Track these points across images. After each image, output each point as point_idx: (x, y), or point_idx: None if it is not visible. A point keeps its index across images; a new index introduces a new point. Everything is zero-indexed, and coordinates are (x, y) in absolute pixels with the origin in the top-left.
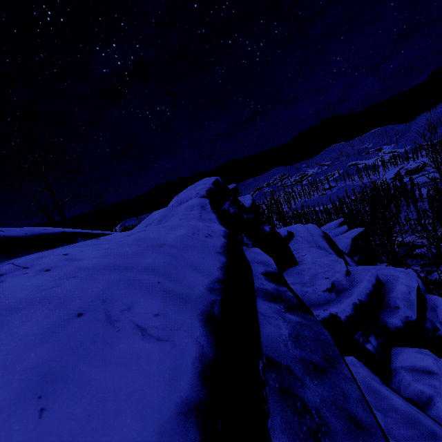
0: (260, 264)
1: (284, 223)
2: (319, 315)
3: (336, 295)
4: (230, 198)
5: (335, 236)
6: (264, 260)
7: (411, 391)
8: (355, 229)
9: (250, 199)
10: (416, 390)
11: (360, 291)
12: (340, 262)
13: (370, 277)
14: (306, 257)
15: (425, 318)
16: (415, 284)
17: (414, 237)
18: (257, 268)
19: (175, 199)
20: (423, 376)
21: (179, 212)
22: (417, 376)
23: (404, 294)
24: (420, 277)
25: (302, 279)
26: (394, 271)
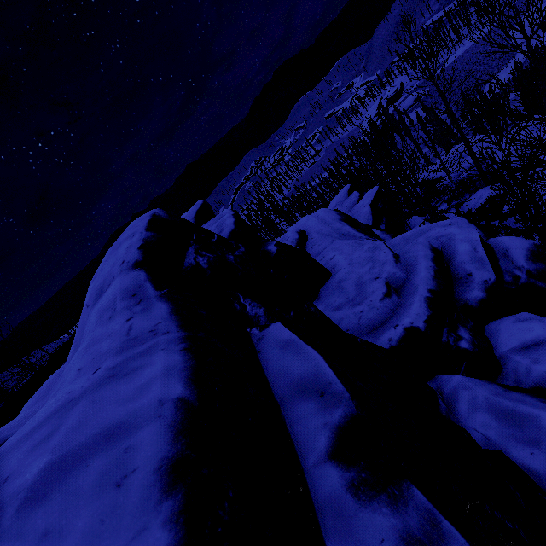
0: (306, 403)
1: (286, 218)
2: (392, 338)
3: (398, 297)
4: (192, 239)
5: (350, 209)
6: (307, 372)
7: (535, 377)
8: (369, 192)
9: (230, 217)
10: (541, 374)
11: (423, 277)
12: (380, 248)
13: (424, 252)
14: (337, 259)
15: (501, 271)
16: (476, 235)
17: (425, 172)
18: (308, 434)
19: (90, 288)
20: (539, 350)
21: (88, 331)
22: (533, 354)
23: (470, 254)
24: (471, 222)
25: (347, 294)
26: (443, 229)
